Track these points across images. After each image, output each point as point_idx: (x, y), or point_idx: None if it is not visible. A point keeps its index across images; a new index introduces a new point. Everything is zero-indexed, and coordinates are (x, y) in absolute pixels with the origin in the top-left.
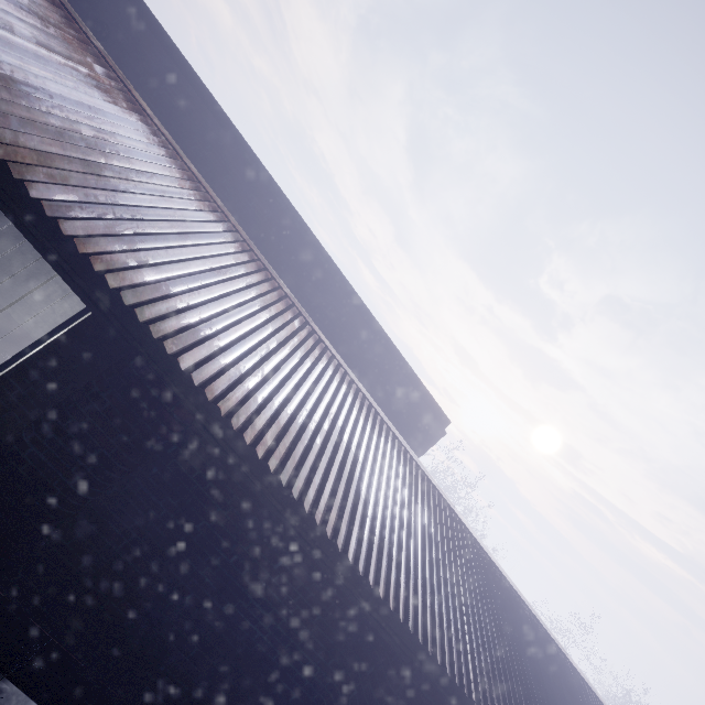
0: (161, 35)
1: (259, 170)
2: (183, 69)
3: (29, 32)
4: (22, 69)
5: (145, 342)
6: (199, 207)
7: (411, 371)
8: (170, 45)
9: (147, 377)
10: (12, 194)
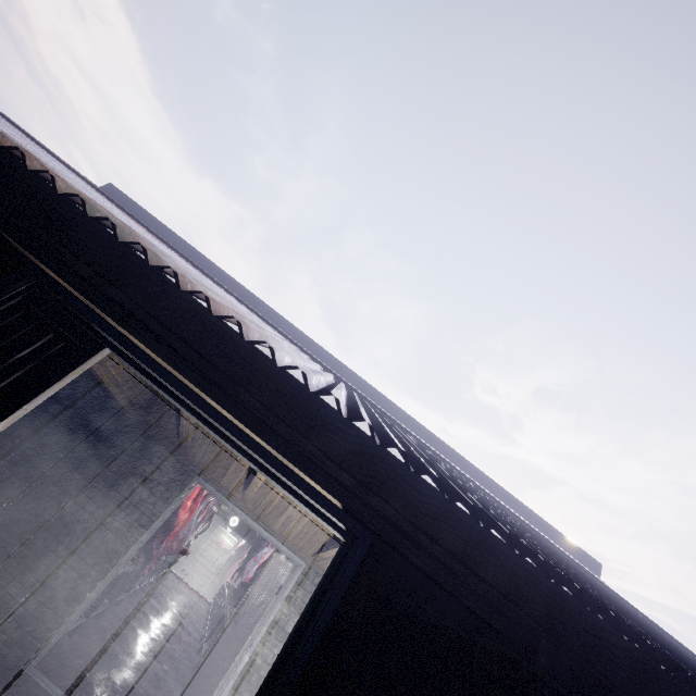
0: (179, 243)
1: (297, 335)
2: (205, 266)
3: (124, 217)
4: (147, 238)
5: (522, 594)
6: (318, 369)
7: (528, 511)
8: (189, 249)
9: (580, 690)
10: (231, 370)
